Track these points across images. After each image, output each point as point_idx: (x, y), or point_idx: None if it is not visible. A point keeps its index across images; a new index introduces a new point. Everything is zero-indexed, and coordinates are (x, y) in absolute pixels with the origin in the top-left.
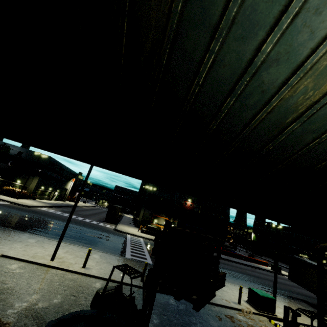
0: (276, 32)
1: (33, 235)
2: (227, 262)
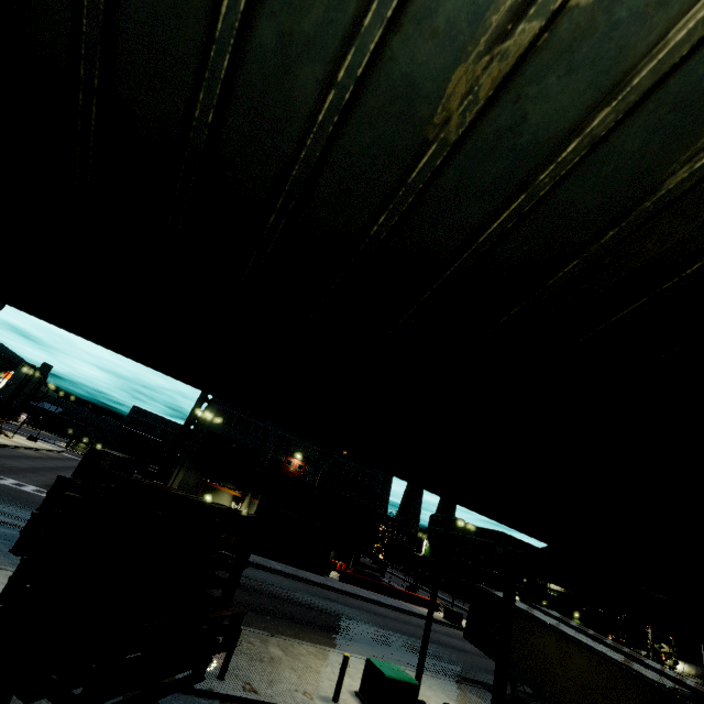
0: None
1: None
2: (354, 602)
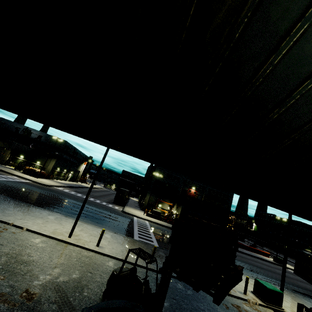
0: None
1: (52, 212)
2: None
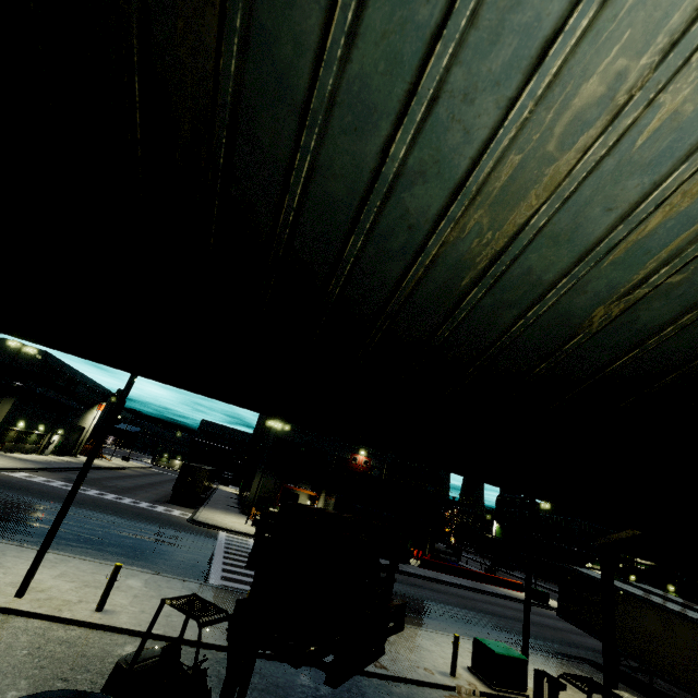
0: (407, 126)
1: None
2: (439, 587)
